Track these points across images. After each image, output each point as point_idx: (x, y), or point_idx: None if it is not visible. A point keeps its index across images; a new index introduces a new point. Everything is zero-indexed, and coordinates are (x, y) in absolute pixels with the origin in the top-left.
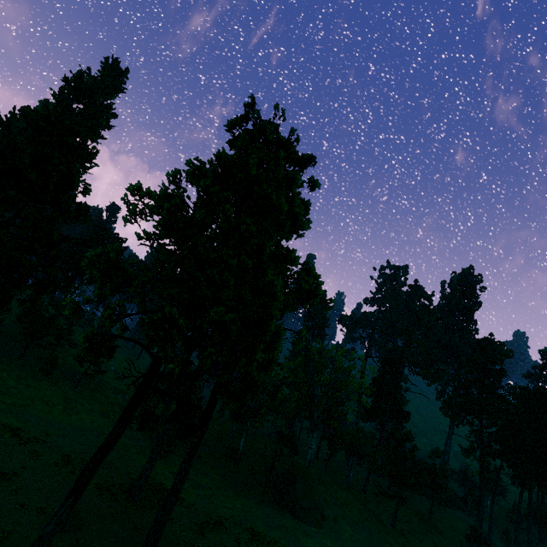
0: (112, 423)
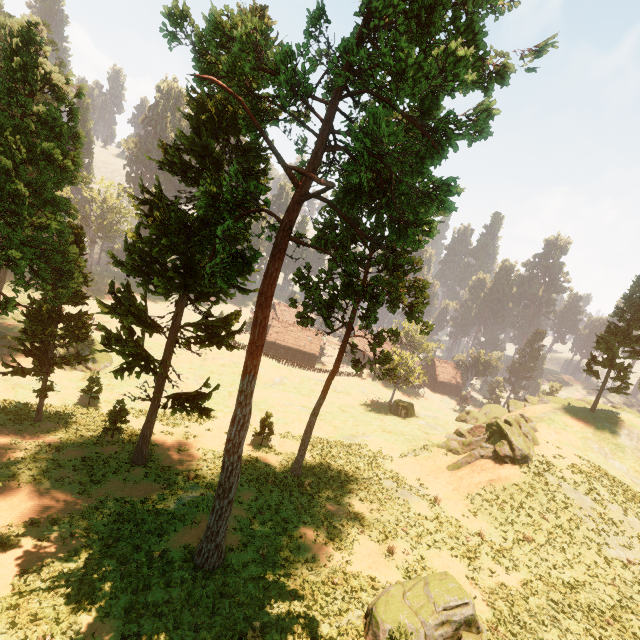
0: None
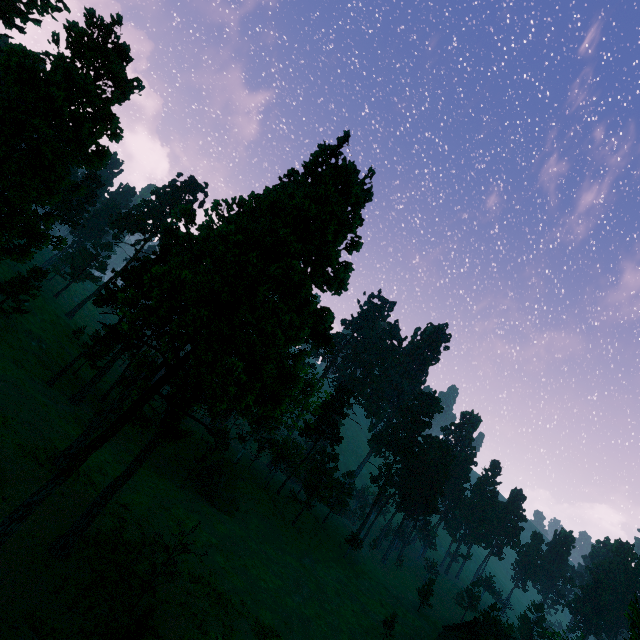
0: (28, 376)
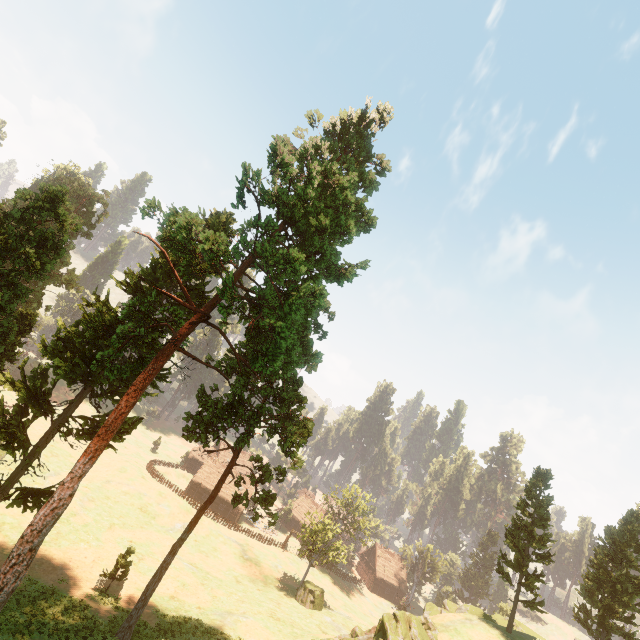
0: None
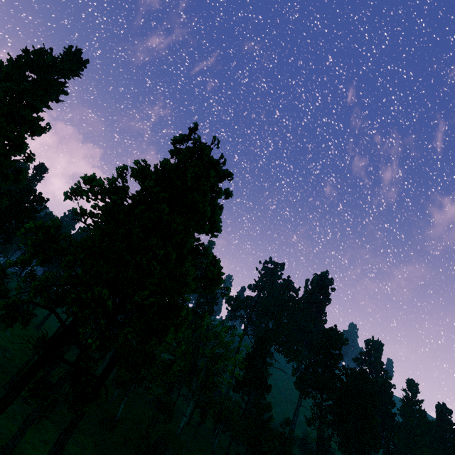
0: None
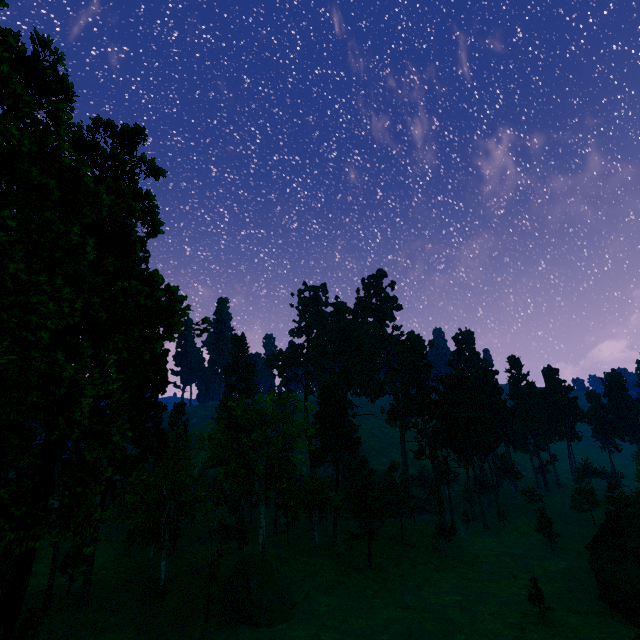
0: None
